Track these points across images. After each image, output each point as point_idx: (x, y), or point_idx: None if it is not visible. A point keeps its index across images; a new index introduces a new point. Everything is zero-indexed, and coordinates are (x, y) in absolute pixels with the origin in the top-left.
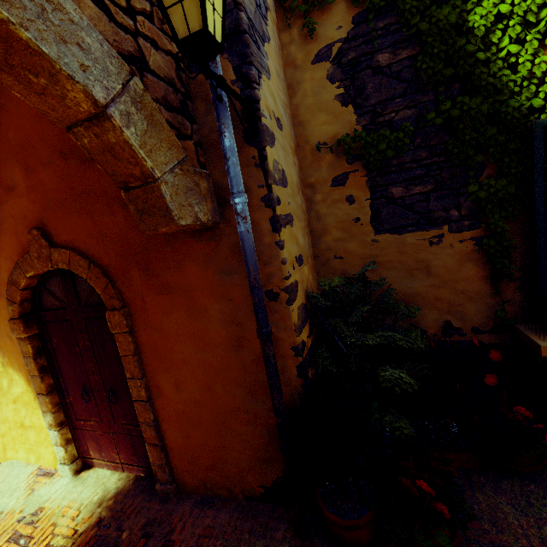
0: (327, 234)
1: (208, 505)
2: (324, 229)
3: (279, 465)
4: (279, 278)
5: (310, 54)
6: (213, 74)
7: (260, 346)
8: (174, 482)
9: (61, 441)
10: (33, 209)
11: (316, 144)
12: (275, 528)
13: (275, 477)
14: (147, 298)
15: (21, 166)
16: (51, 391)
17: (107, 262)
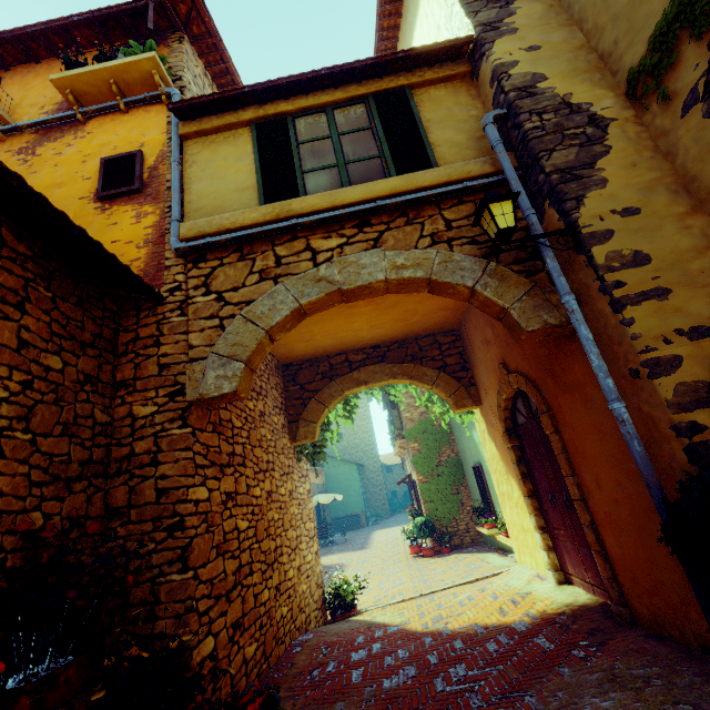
0: None
1: (656, 639)
2: None
3: None
4: (633, 354)
5: (676, 112)
6: (515, 242)
7: (643, 430)
8: (627, 608)
9: (543, 544)
10: (498, 351)
11: None
12: None
13: None
14: (559, 400)
15: (490, 326)
16: (532, 495)
17: (534, 377)
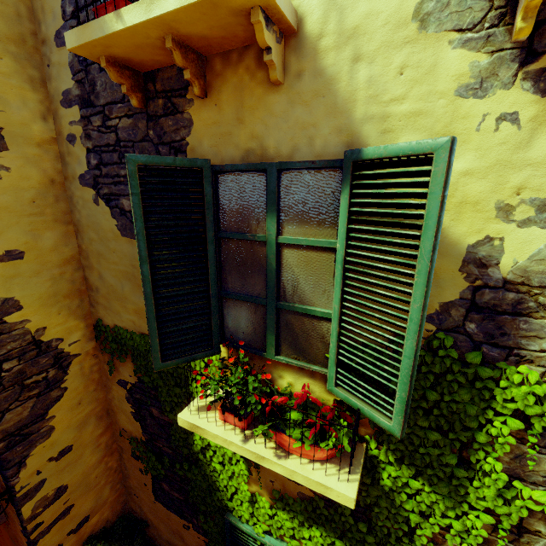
0: (131, 479)
1: None
2: (129, 475)
3: None
4: None
5: (116, 377)
6: None
7: None
8: None
9: None
10: None
11: (120, 430)
12: None
13: None
14: None
15: None
16: None
17: None
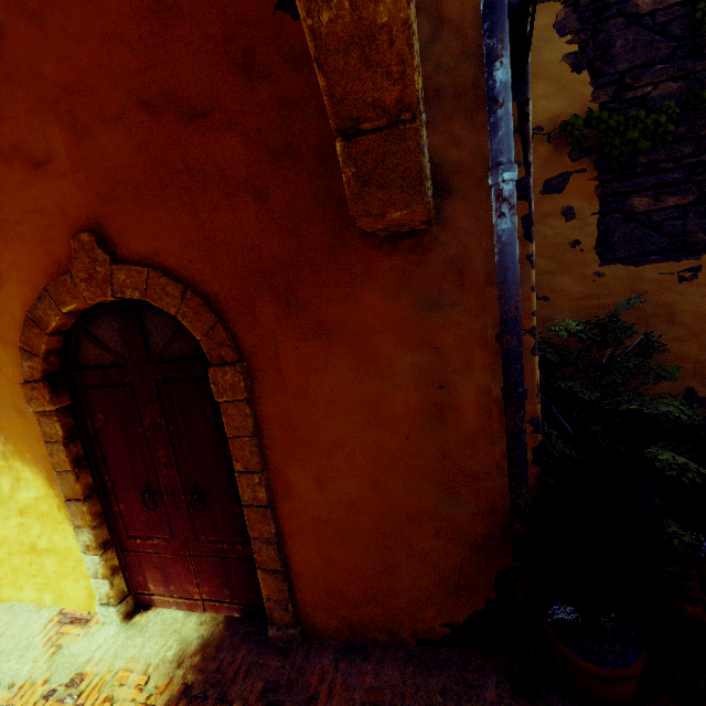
0: None
1: (361, 656)
2: None
3: (482, 593)
4: (526, 312)
5: None
6: None
7: (475, 419)
8: (299, 624)
9: (104, 571)
10: (82, 200)
11: None
12: (480, 685)
13: (472, 611)
14: (283, 346)
15: (64, 124)
16: (90, 494)
17: (215, 289)
